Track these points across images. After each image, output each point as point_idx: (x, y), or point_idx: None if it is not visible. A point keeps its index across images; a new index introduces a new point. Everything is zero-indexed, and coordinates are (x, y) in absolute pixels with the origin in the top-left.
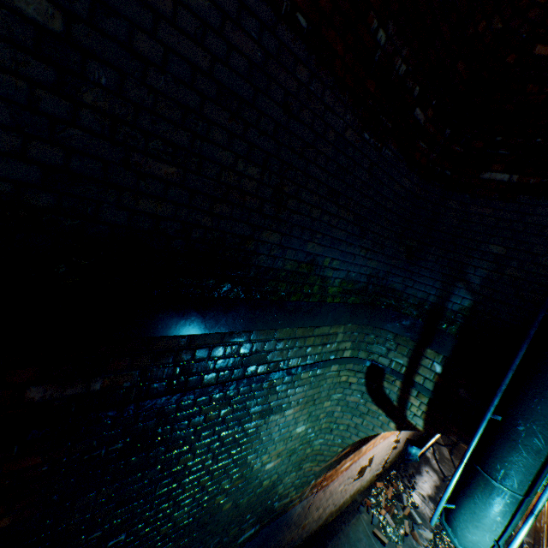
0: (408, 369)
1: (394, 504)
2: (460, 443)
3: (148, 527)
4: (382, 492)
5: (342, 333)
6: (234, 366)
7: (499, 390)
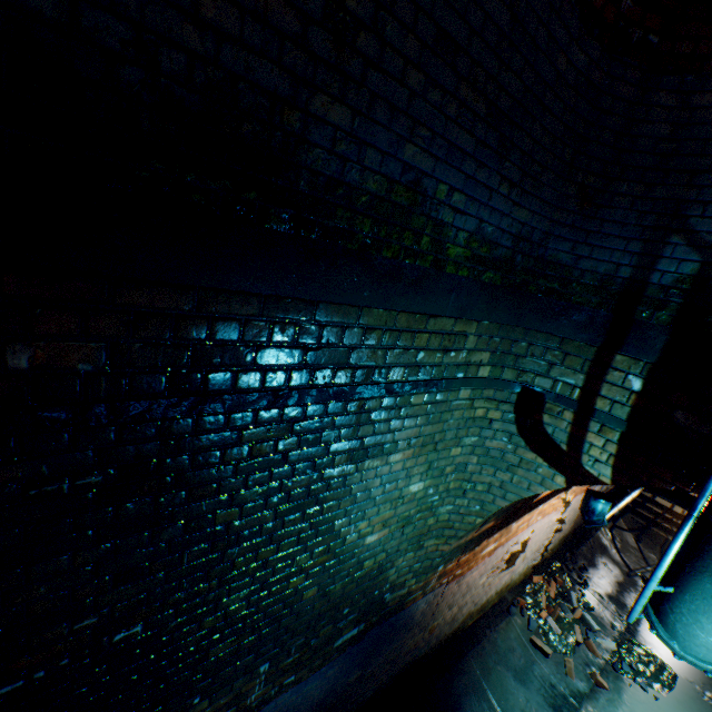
0: (583, 392)
1: (559, 605)
2: (651, 528)
3: (181, 617)
4: (541, 589)
5: (474, 336)
6: (291, 365)
7: None
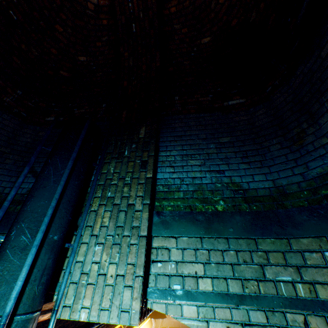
0: None
1: None
2: None
3: None
4: None
5: None
6: None
7: (1, 207)
